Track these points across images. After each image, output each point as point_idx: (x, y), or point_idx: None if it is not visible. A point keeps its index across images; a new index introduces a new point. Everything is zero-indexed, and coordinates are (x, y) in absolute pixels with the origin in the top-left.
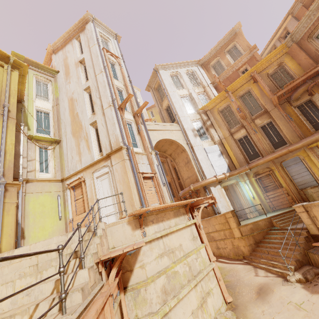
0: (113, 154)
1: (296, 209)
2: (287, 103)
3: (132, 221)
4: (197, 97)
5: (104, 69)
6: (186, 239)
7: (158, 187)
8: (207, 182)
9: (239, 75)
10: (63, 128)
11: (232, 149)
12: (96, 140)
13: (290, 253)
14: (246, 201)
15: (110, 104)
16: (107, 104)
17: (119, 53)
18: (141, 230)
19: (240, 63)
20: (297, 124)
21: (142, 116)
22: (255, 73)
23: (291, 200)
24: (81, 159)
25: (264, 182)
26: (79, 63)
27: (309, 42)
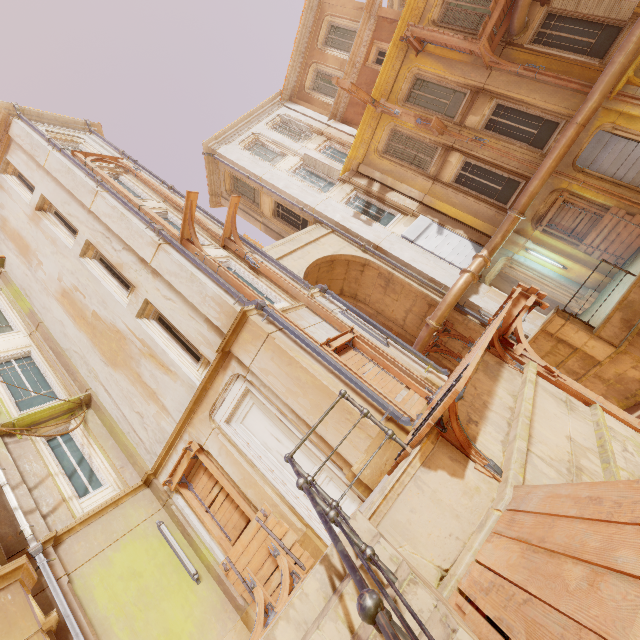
0: (234, 340)
1: None
2: (509, 48)
3: (434, 453)
4: (322, 156)
5: (99, 186)
6: (562, 419)
7: (378, 356)
8: (457, 293)
9: (373, 70)
10: (80, 367)
11: (456, 206)
12: (174, 342)
13: None
14: (554, 282)
15: (158, 243)
16: (150, 247)
17: (115, 153)
18: (474, 461)
19: (362, 47)
20: (556, 73)
21: (242, 237)
22: (412, 28)
23: None
24: (163, 404)
25: (563, 224)
26: (37, 213)
27: None
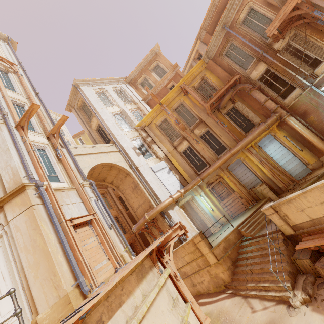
0: (9, 200)
1: (265, 211)
2: (217, 111)
3: None
4: (131, 114)
5: None
6: (165, 315)
7: (102, 234)
8: (163, 206)
9: (167, 90)
10: None
11: (179, 163)
12: None
13: (278, 267)
14: (207, 215)
15: None
16: None
17: (15, 60)
18: None
19: (166, 80)
20: (230, 129)
21: (62, 137)
22: (184, 85)
23: (245, 202)
24: None
25: (217, 190)
26: None
27: (221, 58)
